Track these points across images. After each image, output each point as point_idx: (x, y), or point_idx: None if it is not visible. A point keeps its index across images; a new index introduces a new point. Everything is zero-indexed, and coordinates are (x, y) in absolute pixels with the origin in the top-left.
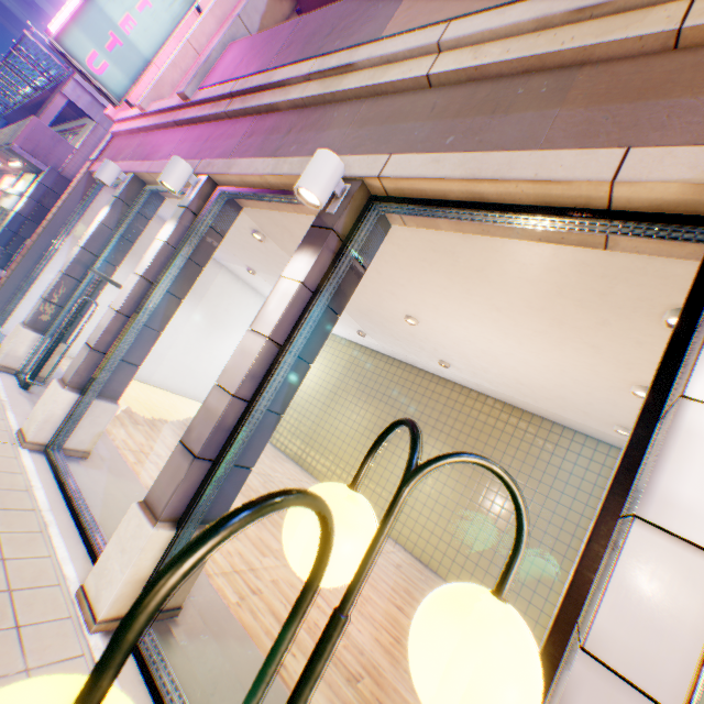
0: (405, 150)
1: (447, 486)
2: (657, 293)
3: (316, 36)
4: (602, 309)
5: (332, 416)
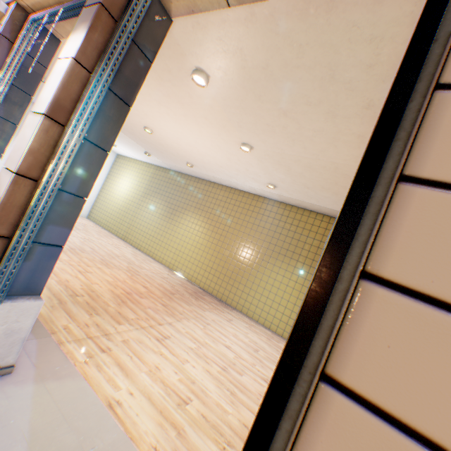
0: None
1: (201, 238)
2: (179, 61)
3: None
4: (180, 84)
5: (142, 210)
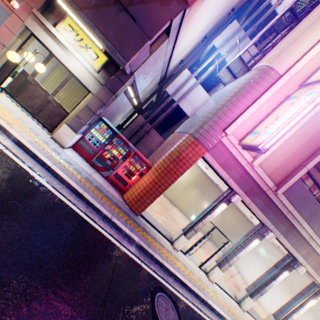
0: (308, 263)
1: (214, 219)
2: None
3: (316, 220)
4: None
5: (188, 192)
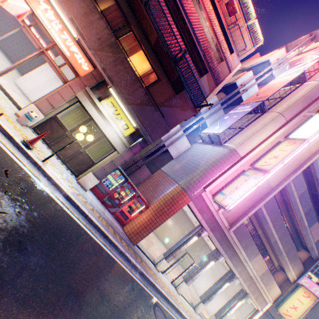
0: (241, 276)
1: (177, 237)
2: None
3: (249, 248)
4: None
5: None
